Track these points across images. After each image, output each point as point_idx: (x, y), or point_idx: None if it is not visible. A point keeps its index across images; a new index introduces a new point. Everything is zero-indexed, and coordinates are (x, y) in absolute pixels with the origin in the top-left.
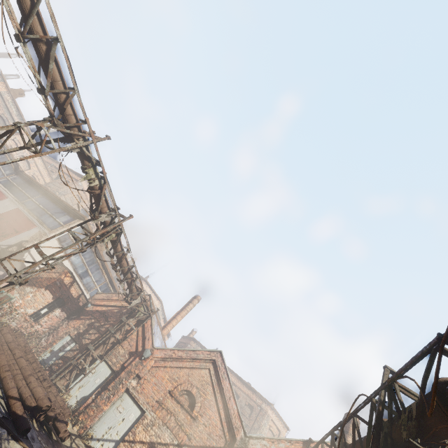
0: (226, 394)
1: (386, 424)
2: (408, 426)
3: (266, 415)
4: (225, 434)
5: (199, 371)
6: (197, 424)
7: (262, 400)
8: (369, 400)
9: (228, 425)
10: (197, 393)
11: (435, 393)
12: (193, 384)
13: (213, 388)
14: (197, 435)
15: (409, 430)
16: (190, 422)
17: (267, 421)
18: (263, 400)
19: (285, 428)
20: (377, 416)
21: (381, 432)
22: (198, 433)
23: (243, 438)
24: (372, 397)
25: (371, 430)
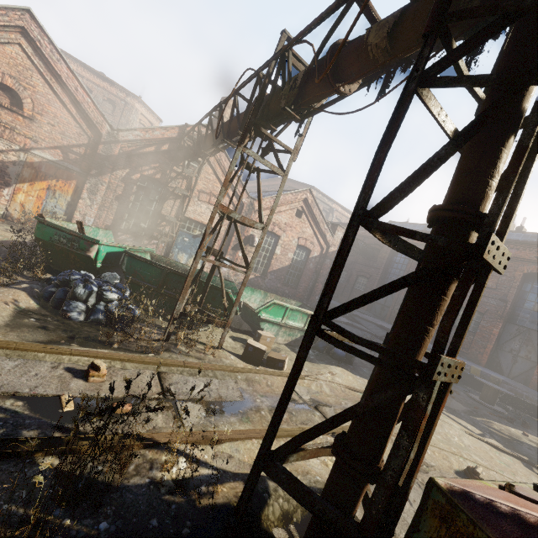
0: (69, 84)
1: (267, 98)
2: (288, 96)
3: (134, 110)
4: (86, 131)
5: (0, 49)
6: (38, 125)
7: (126, 94)
8: (257, 74)
9: (86, 122)
10: (17, 86)
11: (337, 52)
12: (1, 72)
13: (42, 77)
14: (44, 136)
15: (288, 100)
16: (26, 124)
17: (136, 115)
18: (127, 94)
19: (158, 121)
20: (262, 89)
21: (261, 105)
22: (46, 135)
23: (110, 132)
24: (261, 71)
25: (251, 105)
